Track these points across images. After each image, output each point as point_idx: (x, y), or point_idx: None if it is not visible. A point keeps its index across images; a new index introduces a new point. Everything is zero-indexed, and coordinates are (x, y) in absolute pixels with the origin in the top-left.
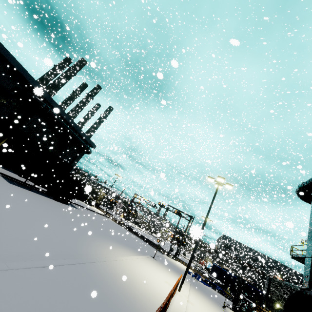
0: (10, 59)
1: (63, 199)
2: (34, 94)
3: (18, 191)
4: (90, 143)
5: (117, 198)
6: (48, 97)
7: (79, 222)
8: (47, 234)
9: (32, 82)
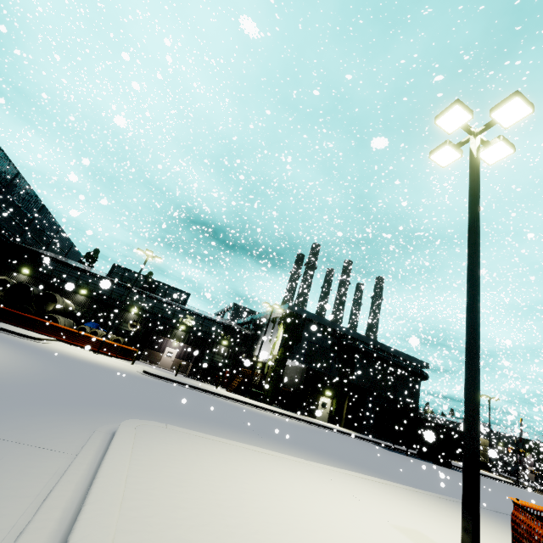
0: (322, 321)
1: (444, 461)
2: (347, 340)
3: (406, 458)
4: (419, 363)
5: (517, 443)
6: (357, 335)
7: (502, 494)
8: (498, 503)
9: (341, 329)
